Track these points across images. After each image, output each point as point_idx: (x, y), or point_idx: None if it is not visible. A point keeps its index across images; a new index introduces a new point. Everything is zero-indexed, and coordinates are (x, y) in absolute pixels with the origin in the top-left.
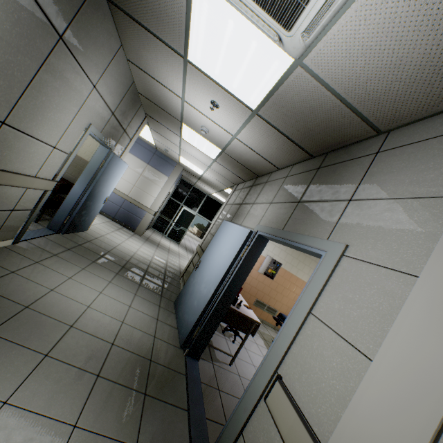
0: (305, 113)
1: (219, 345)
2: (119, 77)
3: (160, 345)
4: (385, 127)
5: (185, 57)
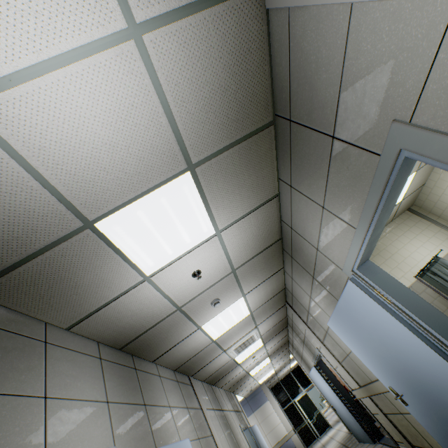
0: (272, 332)
1: None
2: (225, 396)
3: None
4: (285, 316)
5: (238, 364)
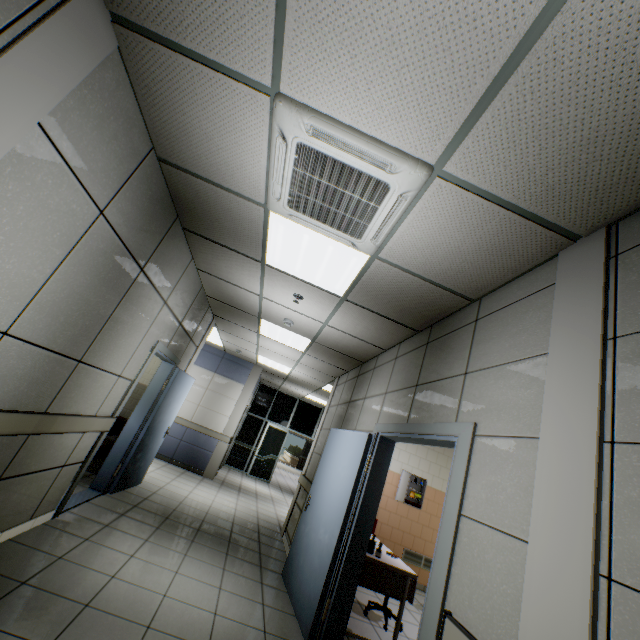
0: (395, 293)
1: (365, 636)
2: (188, 287)
3: None
4: (475, 295)
5: (262, 262)
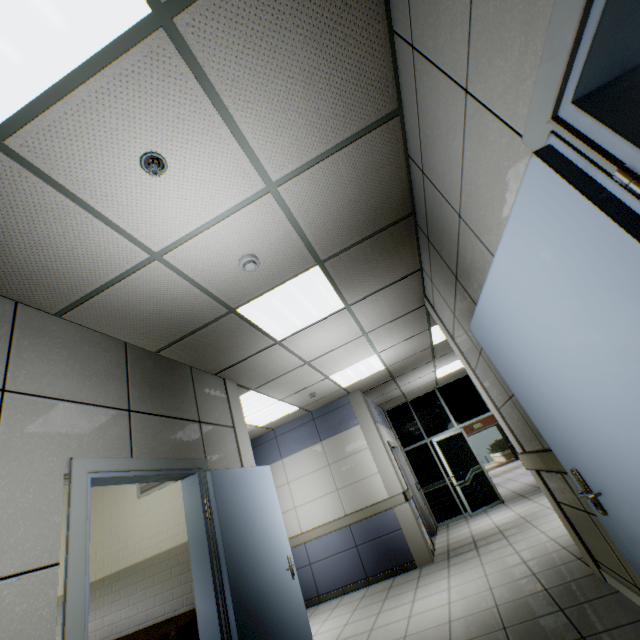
0: None
1: None
2: (74, 351)
3: None
4: None
5: None
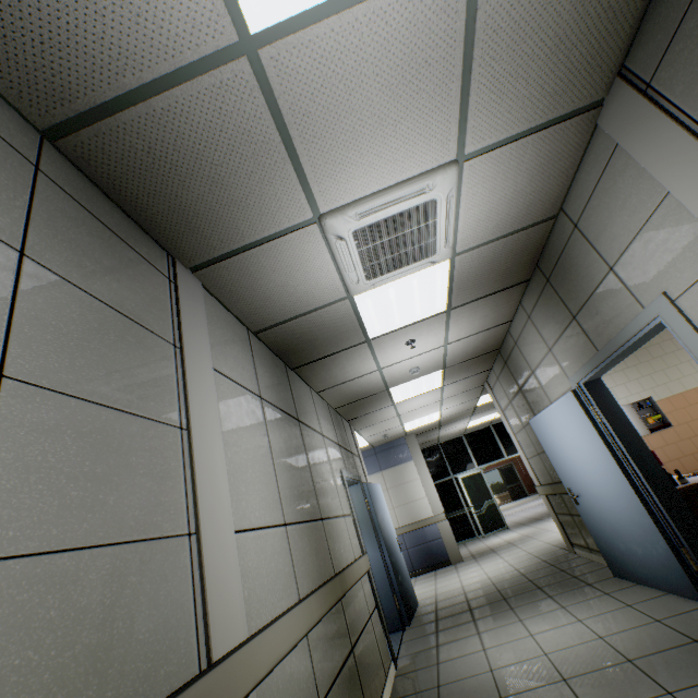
0: (488, 268)
1: None
2: (322, 412)
3: (678, 622)
4: (554, 211)
5: (366, 341)
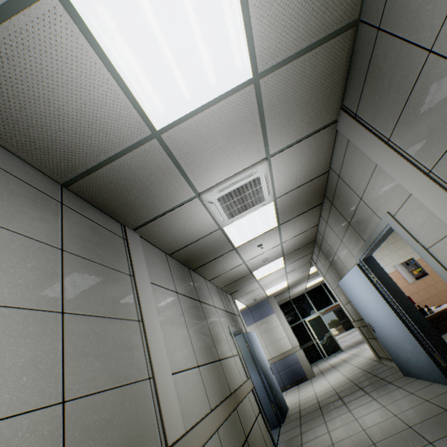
0: (296, 201)
1: None
2: (213, 292)
3: (438, 400)
4: (326, 169)
5: (234, 248)
